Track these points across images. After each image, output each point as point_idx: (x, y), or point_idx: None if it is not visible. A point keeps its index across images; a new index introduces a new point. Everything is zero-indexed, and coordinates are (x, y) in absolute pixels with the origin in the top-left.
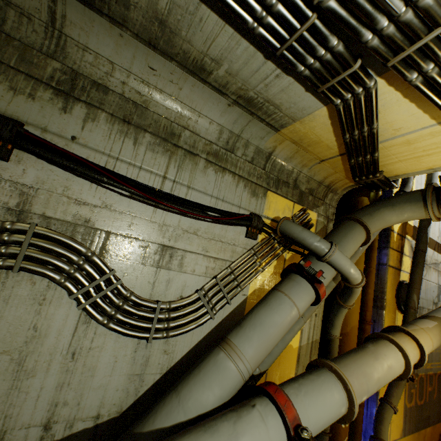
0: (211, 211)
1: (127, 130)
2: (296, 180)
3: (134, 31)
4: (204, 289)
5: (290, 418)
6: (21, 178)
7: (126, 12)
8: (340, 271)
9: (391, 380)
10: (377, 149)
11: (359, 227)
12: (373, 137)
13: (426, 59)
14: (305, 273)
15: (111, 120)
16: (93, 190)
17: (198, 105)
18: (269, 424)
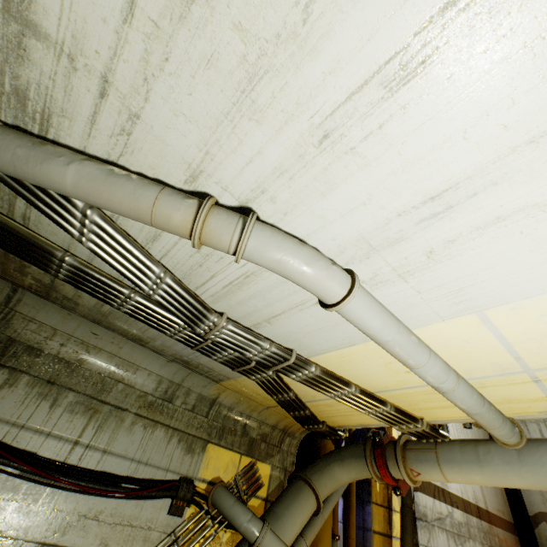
0: (125, 482)
1: (48, 391)
2: (246, 425)
3: (81, 313)
4: None
5: None
6: None
7: (76, 306)
8: None
9: None
10: (306, 408)
11: (308, 490)
12: (294, 401)
13: (294, 370)
14: None
15: (34, 382)
16: None
17: (138, 359)
18: None
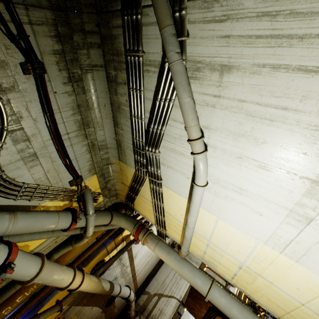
0: (69, 160)
1: (75, 108)
2: (109, 180)
3: (111, 97)
4: (29, 185)
5: (12, 257)
6: (20, 83)
7: (114, 94)
8: (87, 225)
9: (58, 285)
10: (137, 195)
11: (110, 217)
12: (138, 190)
13: (155, 184)
14: (75, 214)
15: (75, 101)
16: (38, 111)
17: (106, 127)
18: (1, 253)
